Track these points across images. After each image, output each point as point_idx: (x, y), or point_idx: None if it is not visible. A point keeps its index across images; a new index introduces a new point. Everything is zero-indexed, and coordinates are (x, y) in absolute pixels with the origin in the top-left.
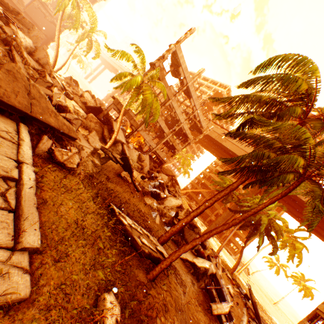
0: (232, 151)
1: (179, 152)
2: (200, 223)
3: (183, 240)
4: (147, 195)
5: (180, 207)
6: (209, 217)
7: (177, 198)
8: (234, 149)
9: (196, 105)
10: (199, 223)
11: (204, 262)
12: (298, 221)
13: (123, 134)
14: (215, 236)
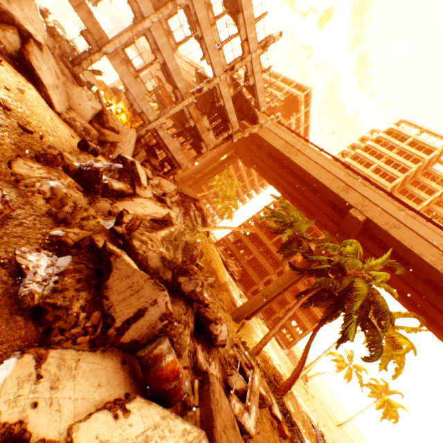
0: (306, 170)
1: (220, 177)
2: (239, 293)
3: (97, 310)
4: (49, 163)
5: (165, 222)
6: (255, 286)
7: (169, 208)
8: (310, 168)
9: (249, 38)
10: (237, 293)
11: (154, 439)
12: (399, 301)
13: (42, 26)
14: (262, 316)
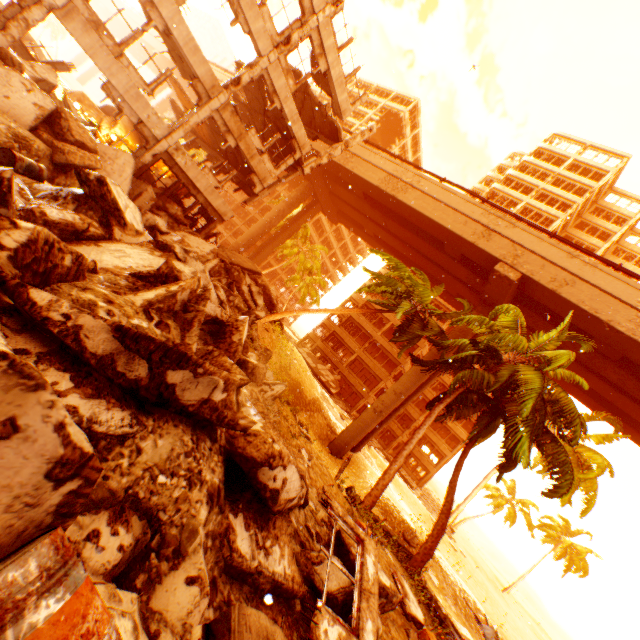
0: (422, 213)
1: (294, 242)
2: (339, 413)
3: None
4: None
5: (162, 278)
6: (362, 400)
7: (180, 261)
8: (429, 208)
9: None
10: (336, 413)
11: None
12: (578, 398)
13: None
14: (377, 444)
